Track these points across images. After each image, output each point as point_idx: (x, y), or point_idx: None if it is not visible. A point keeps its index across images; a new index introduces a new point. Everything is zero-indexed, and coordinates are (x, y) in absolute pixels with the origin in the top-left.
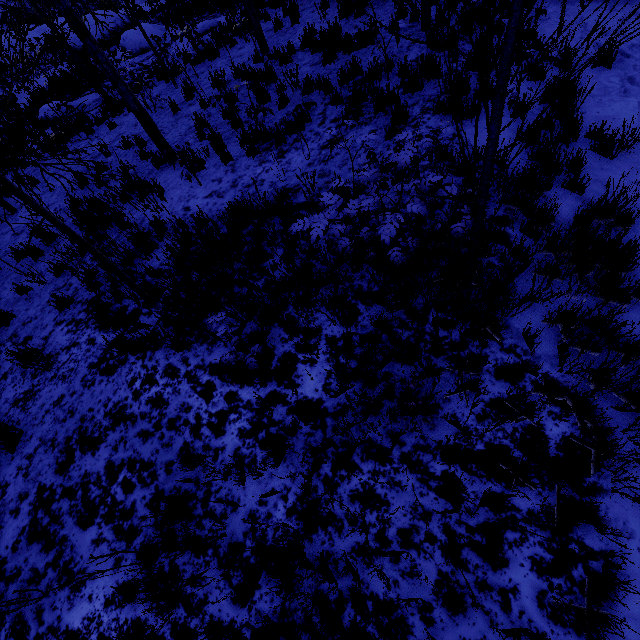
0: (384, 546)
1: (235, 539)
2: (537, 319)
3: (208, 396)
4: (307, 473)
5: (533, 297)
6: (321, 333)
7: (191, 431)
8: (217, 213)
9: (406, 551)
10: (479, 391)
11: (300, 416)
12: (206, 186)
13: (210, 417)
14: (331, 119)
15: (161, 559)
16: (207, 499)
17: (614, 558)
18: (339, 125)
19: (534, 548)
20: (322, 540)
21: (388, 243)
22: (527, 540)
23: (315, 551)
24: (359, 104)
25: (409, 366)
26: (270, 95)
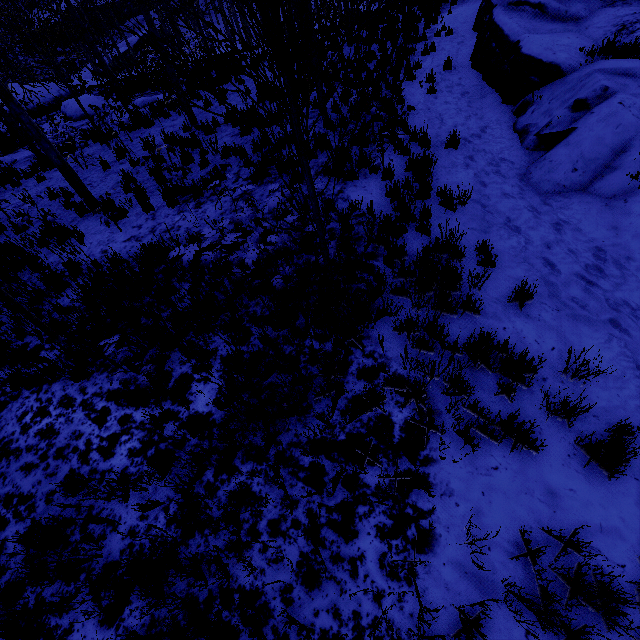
0: (255, 539)
1: (111, 558)
2: (391, 329)
3: (102, 421)
4: (188, 479)
5: (387, 312)
6: (217, 354)
7: (79, 457)
8: (133, 255)
9: (274, 540)
10: (343, 390)
11: (190, 430)
12: (126, 232)
13: (101, 441)
14: (244, 178)
15: (27, 595)
16: (87, 523)
17: (438, 514)
18: (250, 183)
19: (379, 517)
20: (198, 543)
21: (250, 265)
22: (374, 511)
23: (190, 555)
24: (265, 167)
25: (290, 375)
26: (194, 158)
